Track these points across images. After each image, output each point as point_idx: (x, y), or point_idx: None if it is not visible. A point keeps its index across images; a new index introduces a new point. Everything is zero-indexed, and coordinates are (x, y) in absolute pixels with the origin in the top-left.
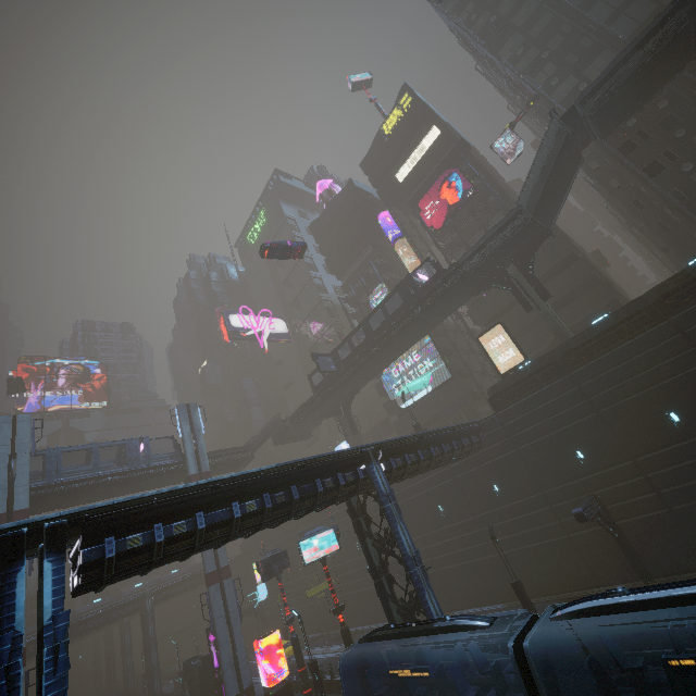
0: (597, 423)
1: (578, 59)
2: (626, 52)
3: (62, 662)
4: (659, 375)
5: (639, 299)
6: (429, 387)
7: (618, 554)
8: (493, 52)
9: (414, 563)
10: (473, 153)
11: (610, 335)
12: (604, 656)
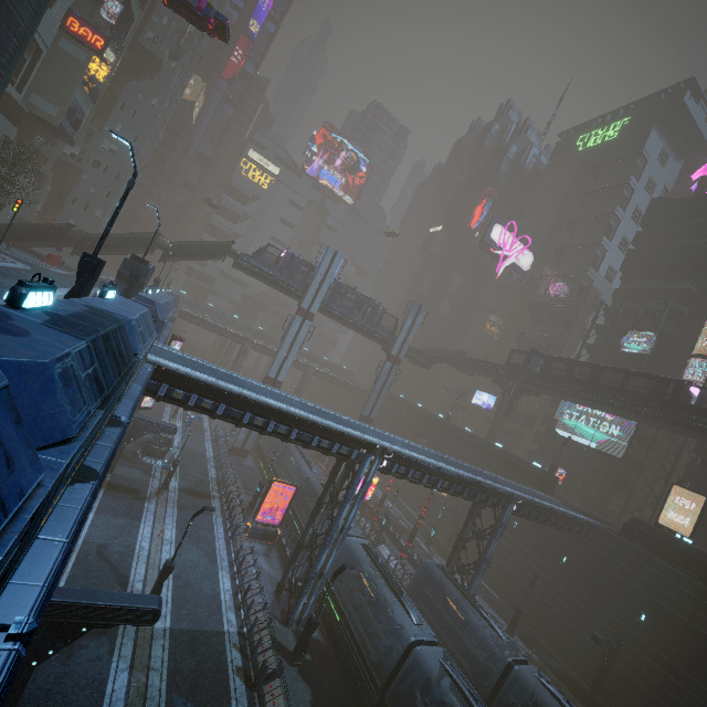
0: (680, 624)
1: None
2: None
3: (364, 497)
4: None
5: None
6: (593, 443)
7: (594, 667)
8: None
9: (485, 562)
10: None
11: None
12: (533, 687)
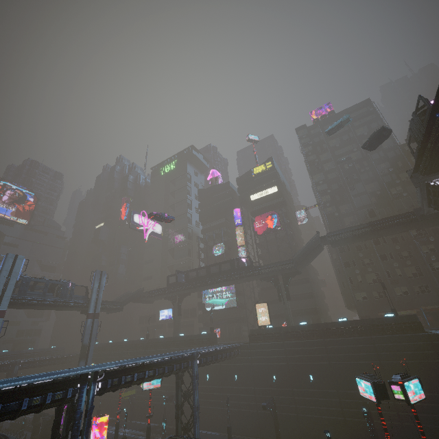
0: (286, 367)
1: (339, 199)
2: (348, 230)
3: (90, 424)
4: (313, 359)
5: (318, 324)
6: (224, 306)
7: (272, 426)
8: (311, 174)
9: (196, 410)
10: (287, 205)
11: (304, 333)
12: None
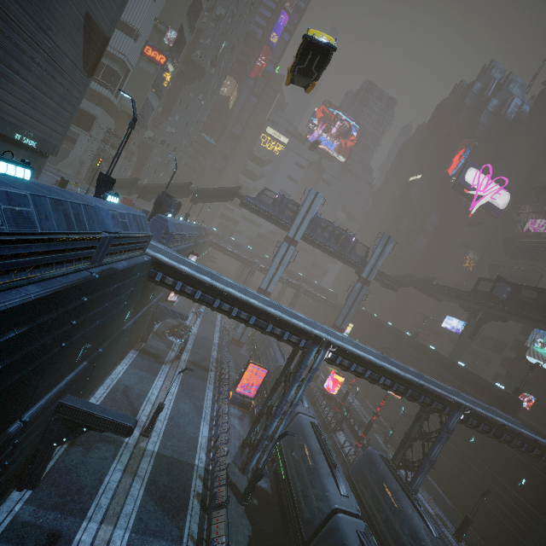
0: None
1: None
2: None
3: (310, 381)
4: None
5: None
6: None
7: None
8: None
9: (428, 462)
10: None
11: None
12: None
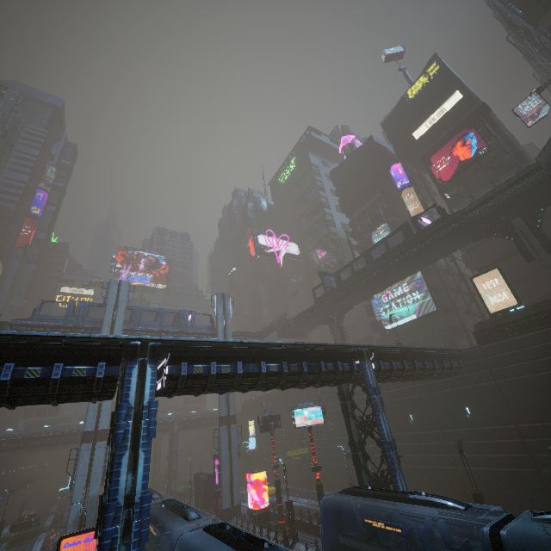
0: None
1: None
2: None
3: (151, 432)
4: None
5: None
6: (413, 315)
7: None
8: (530, 22)
9: (390, 448)
10: (491, 116)
11: None
12: None
